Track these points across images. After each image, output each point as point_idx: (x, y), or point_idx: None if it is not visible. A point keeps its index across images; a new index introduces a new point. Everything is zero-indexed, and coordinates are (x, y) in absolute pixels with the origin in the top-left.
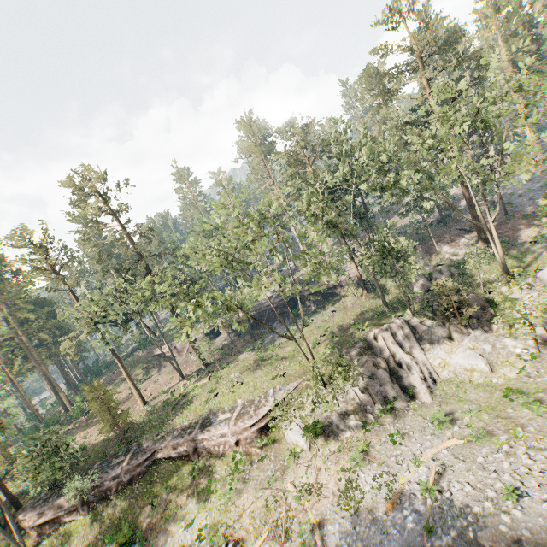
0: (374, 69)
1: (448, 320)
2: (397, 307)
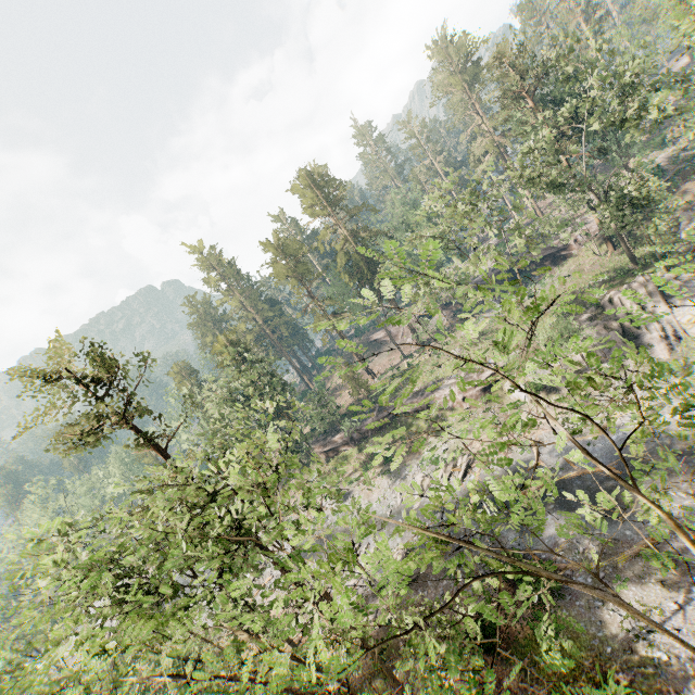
0: None
1: None
2: (649, 262)
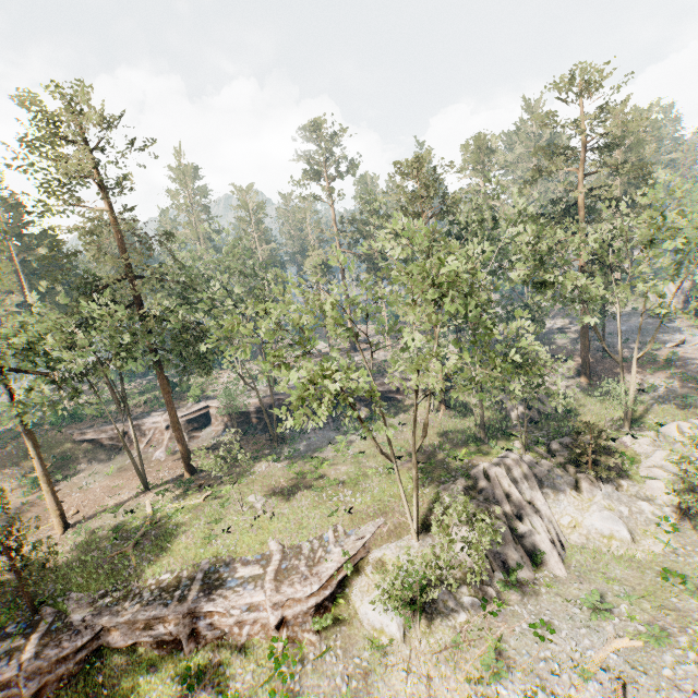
0: (486, 141)
1: (573, 467)
2: (495, 435)
